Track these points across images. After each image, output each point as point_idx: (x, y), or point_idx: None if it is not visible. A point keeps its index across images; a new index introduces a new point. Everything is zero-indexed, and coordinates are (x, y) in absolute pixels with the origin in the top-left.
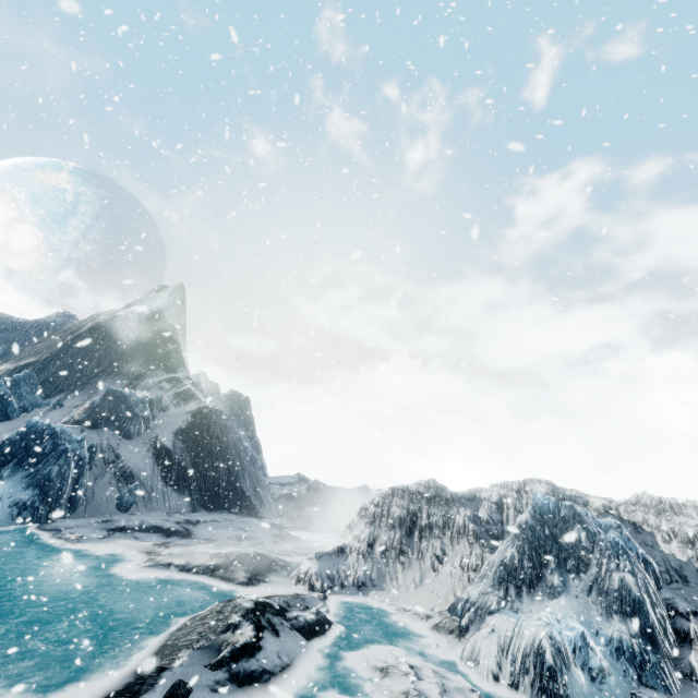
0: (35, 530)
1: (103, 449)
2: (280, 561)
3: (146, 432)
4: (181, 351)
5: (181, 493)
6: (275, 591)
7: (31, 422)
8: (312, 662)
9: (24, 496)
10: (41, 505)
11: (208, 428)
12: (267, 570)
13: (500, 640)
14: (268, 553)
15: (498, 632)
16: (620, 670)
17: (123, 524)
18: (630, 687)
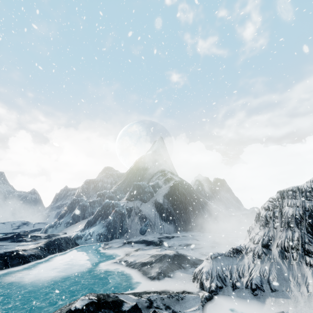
0: (101, 244)
1: (134, 208)
2: (194, 260)
3: (152, 198)
4: (166, 162)
5: (169, 223)
6: (170, 286)
7: (105, 202)
8: None
9: (101, 231)
10: (107, 234)
11: (178, 190)
12: (176, 267)
13: None
14: (197, 254)
15: None
16: None
17: (132, 240)
18: None
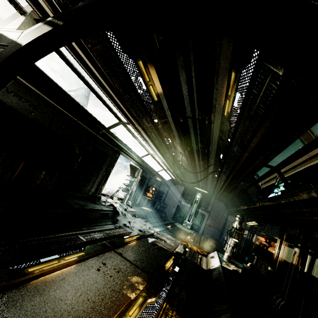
0: None
1: None
2: None
3: None
4: None
5: None
6: None
7: None
8: None
9: None
10: None
11: None
12: None
13: None
14: None
15: None
16: None
17: None
18: None
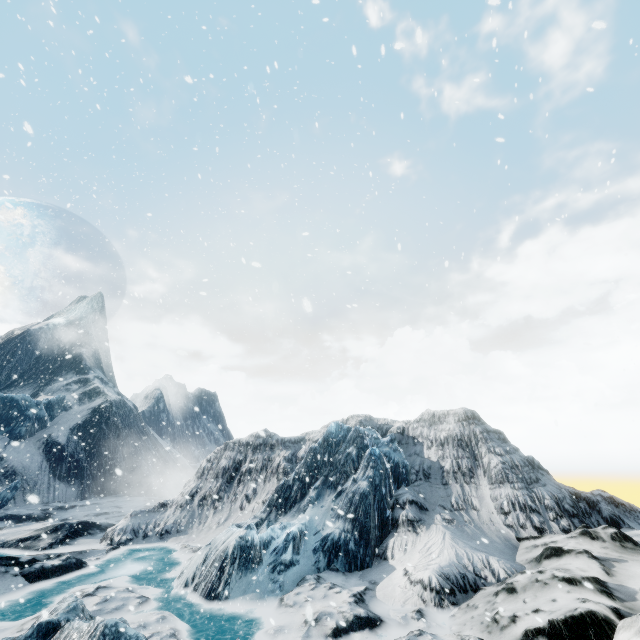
0: None
1: None
2: (108, 525)
3: (41, 432)
4: (97, 354)
5: (71, 483)
6: (69, 551)
7: None
8: (12, 600)
9: None
10: None
11: (108, 419)
12: (81, 535)
13: (208, 552)
14: (114, 522)
15: (213, 545)
16: (313, 560)
17: None
18: (312, 572)
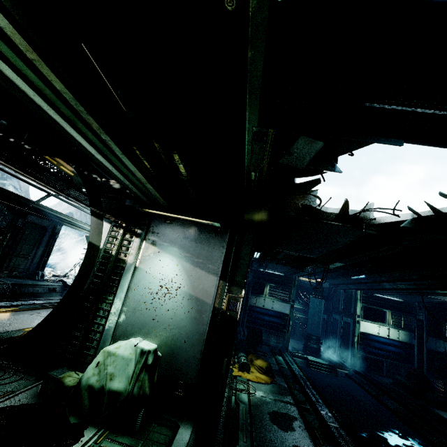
0: None
1: None
2: None
3: None
4: None
5: None
6: None
7: None
8: None
9: None
10: None
11: None
12: None
13: None
14: None
15: None
16: None
17: None
18: None
